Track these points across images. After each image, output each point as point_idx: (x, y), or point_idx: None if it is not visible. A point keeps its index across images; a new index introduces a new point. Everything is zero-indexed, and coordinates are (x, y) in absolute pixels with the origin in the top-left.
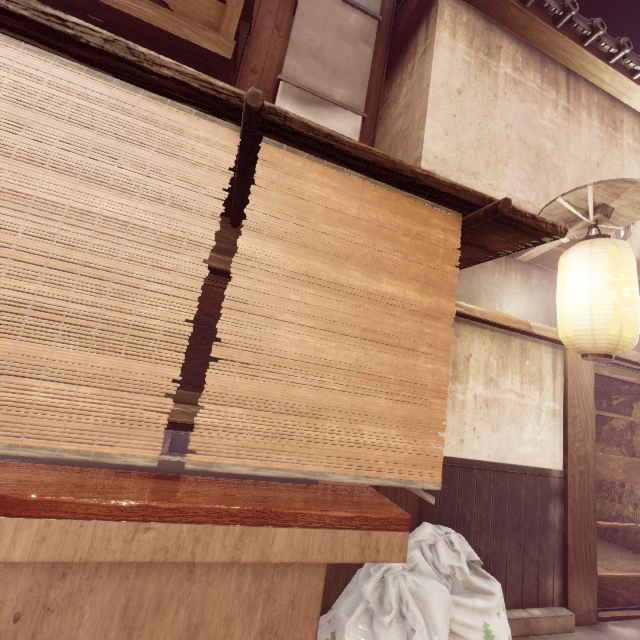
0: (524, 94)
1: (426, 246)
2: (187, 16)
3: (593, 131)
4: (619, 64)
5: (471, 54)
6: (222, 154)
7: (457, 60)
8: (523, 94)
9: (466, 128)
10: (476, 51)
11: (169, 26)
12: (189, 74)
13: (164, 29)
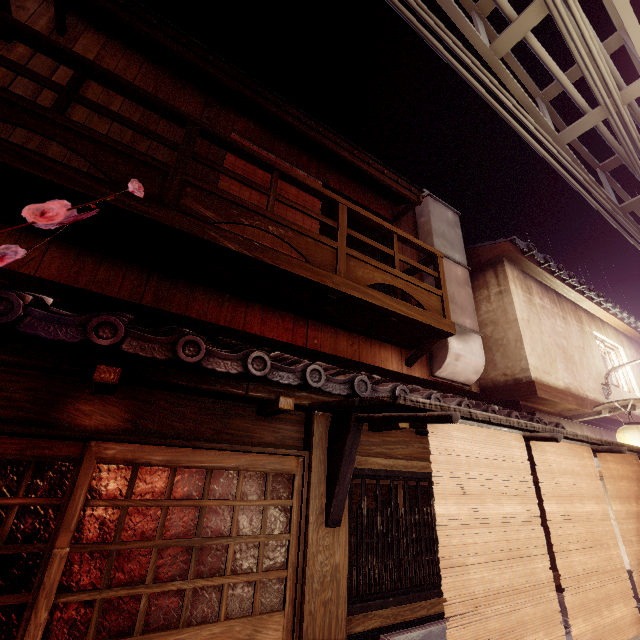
0: (547, 313)
1: (638, 477)
2: (430, 309)
3: (575, 327)
4: (577, 289)
5: (524, 295)
6: (592, 461)
7: (521, 301)
8: (547, 313)
9: (537, 344)
10: (525, 293)
11: (432, 322)
12: (597, 439)
13: (431, 325)
